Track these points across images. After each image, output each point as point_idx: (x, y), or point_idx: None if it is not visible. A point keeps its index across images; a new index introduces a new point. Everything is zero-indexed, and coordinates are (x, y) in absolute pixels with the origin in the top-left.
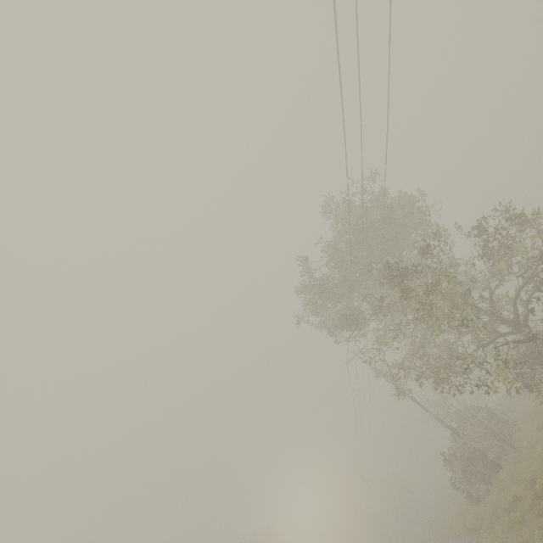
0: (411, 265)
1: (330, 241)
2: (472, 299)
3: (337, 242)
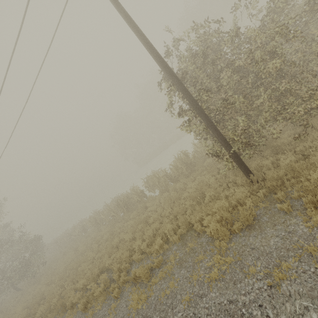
0: None
1: None
2: None
3: None
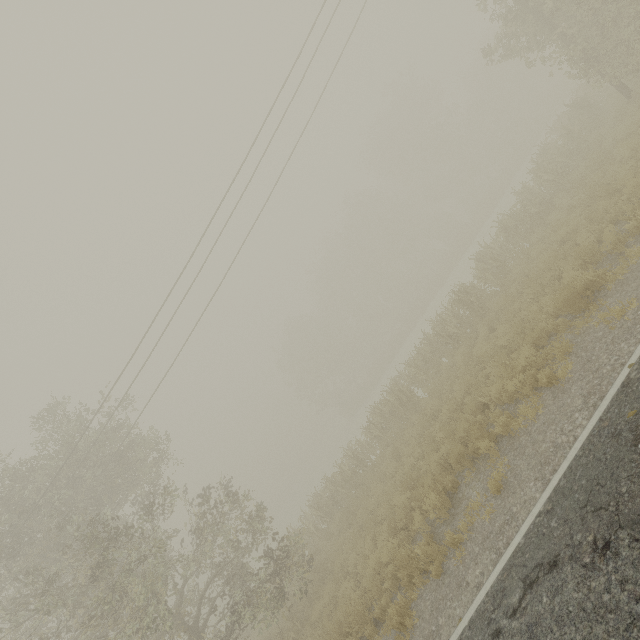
0: (125, 527)
1: (20, 462)
2: (166, 588)
3: (30, 467)
